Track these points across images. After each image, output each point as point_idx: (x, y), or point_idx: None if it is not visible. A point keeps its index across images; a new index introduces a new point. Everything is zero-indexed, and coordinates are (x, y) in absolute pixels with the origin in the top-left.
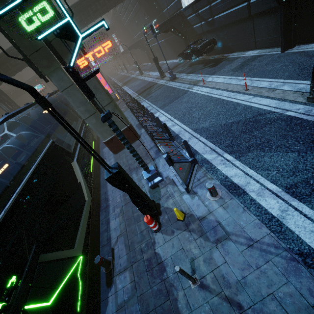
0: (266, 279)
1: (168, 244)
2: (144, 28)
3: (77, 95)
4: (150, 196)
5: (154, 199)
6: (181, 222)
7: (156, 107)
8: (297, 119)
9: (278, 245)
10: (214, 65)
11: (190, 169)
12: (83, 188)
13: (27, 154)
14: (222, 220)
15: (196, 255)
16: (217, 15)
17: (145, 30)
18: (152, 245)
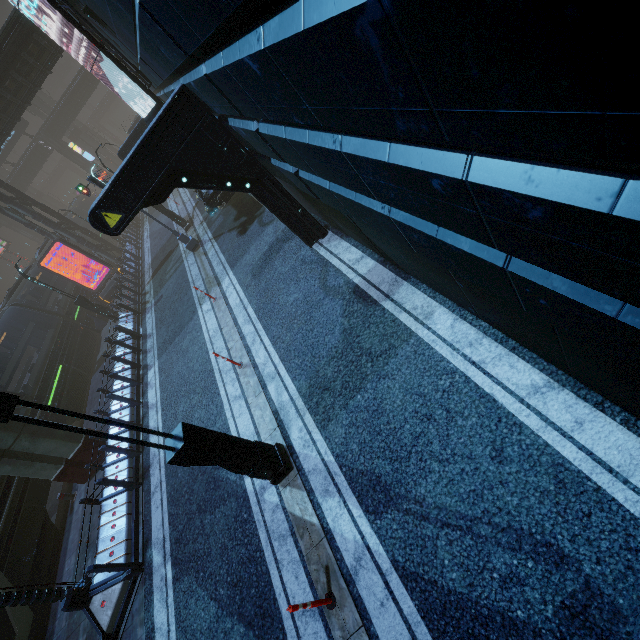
0: None
1: None
2: (79, 188)
3: None
4: (88, 634)
5: None
6: None
7: (155, 345)
8: (246, 508)
9: None
10: (244, 228)
11: (126, 593)
12: (8, 613)
13: None
14: None
15: None
16: None
17: (84, 191)
18: None
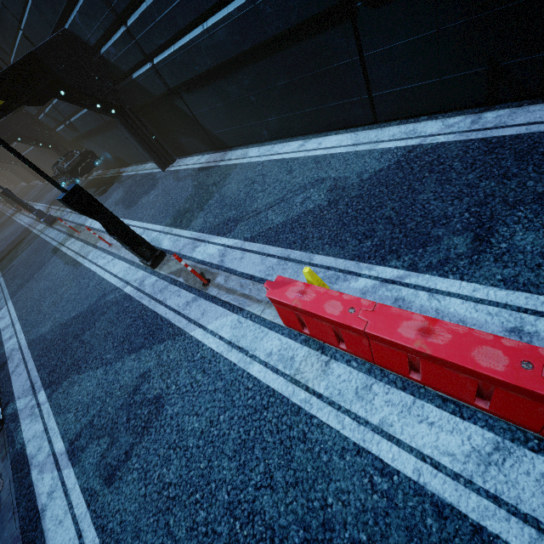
0: None
1: None
2: None
3: None
4: None
5: None
6: None
7: (7, 293)
8: (128, 300)
9: None
10: (104, 191)
11: None
12: None
13: None
14: None
15: None
16: (72, 118)
17: None
18: None
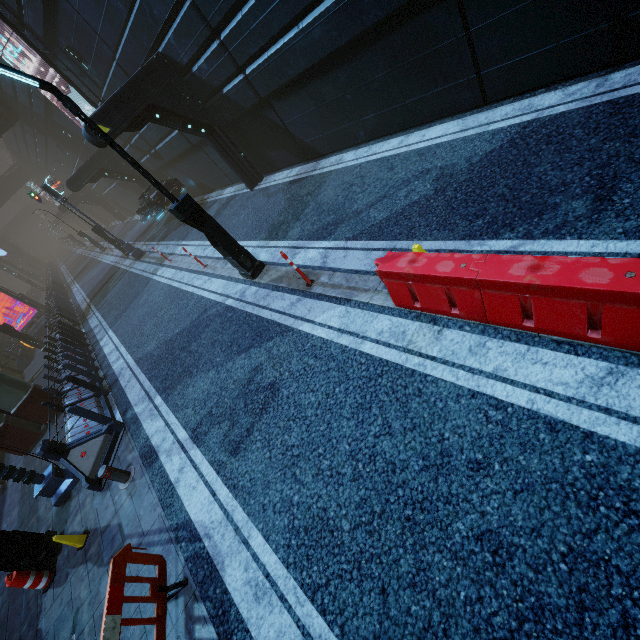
0: (140, 588)
1: (56, 603)
2: (32, 194)
3: None
4: (55, 524)
5: (59, 527)
6: (81, 550)
7: (106, 324)
8: (231, 311)
9: (163, 527)
10: None
11: (108, 445)
12: None
13: None
14: (124, 520)
15: (83, 600)
16: (158, 146)
17: (36, 197)
18: (36, 618)
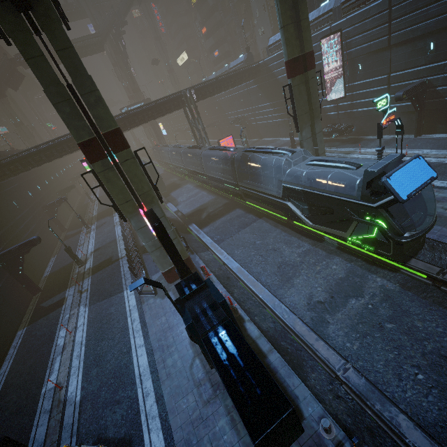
0: None
1: None
2: None
3: (311, 144)
4: None
5: None
6: None
7: None
8: None
9: None
10: (355, 142)
11: None
12: None
13: (306, 171)
14: (444, 196)
15: (442, 206)
16: (357, 109)
17: None
18: None
